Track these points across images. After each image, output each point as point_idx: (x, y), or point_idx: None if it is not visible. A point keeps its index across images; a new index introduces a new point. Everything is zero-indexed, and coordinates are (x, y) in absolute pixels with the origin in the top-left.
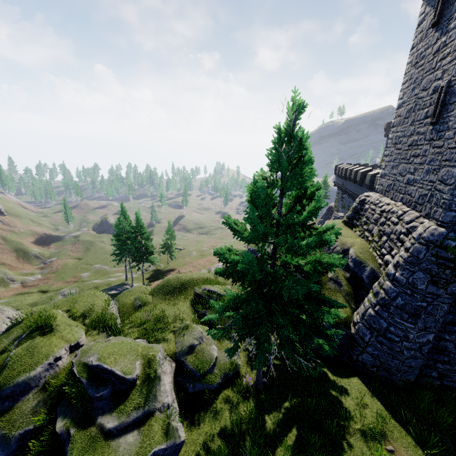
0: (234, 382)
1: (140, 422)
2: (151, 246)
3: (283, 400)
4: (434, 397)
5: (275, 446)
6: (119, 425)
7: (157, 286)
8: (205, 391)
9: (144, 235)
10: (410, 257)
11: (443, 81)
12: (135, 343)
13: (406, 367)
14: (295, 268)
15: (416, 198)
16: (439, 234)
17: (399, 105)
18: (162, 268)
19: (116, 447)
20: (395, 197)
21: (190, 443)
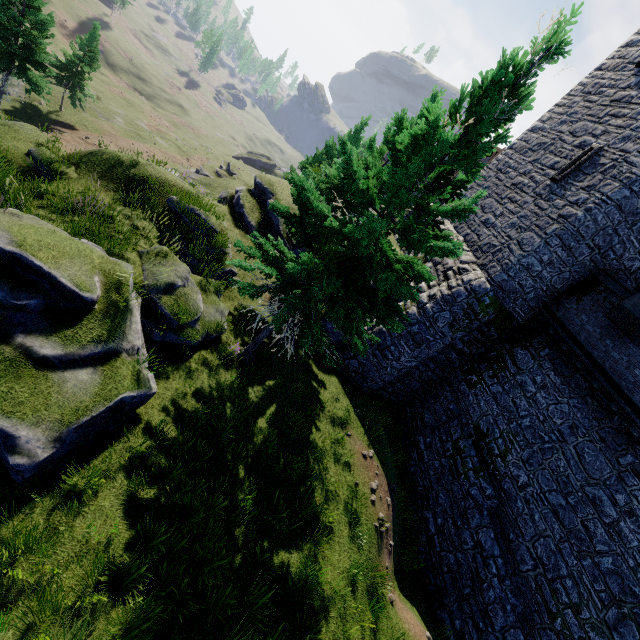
0: (213, 345)
1: (97, 360)
2: (40, 50)
3: (268, 378)
4: (381, 405)
5: (257, 416)
6: (65, 355)
7: (87, 153)
8: (175, 345)
9: (33, 12)
10: (449, 296)
11: (596, 142)
12: (83, 244)
13: (380, 380)
14: (387, 260)
15: (483, 243)
16: (485, 288)
17: (535, 127)
18: (46, 109)
19: (60, 381)
20: (460, 228)
21: (155, 396)
